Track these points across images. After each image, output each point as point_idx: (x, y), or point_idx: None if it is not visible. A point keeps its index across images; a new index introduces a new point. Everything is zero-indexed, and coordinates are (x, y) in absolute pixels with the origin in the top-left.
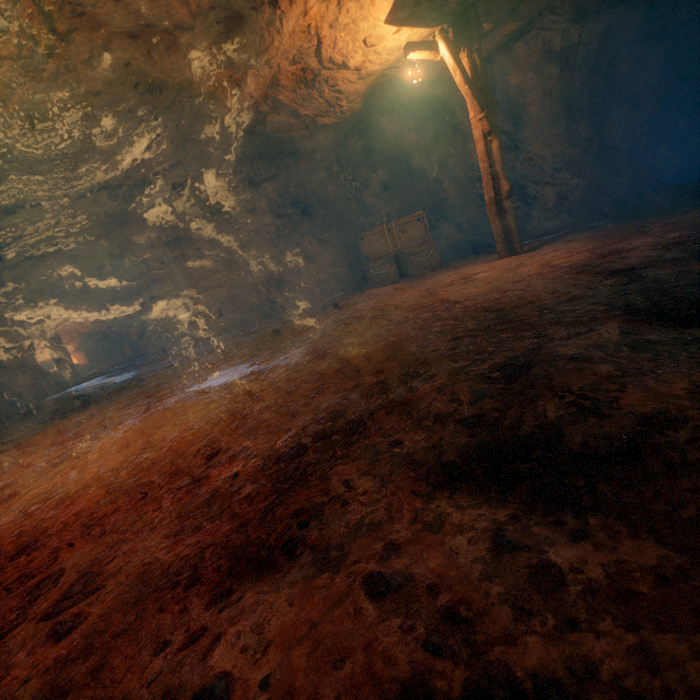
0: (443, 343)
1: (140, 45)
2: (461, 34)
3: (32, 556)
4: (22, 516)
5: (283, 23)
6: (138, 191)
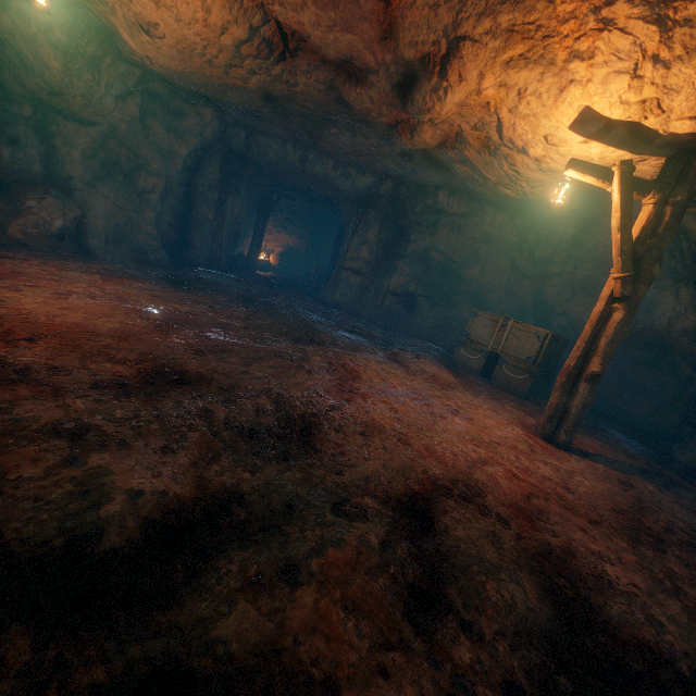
0: (198, 406)
1: (341, 72)
2: (665, 176)
3: None
4: None
5: (448, 94)
6: (354, 171)
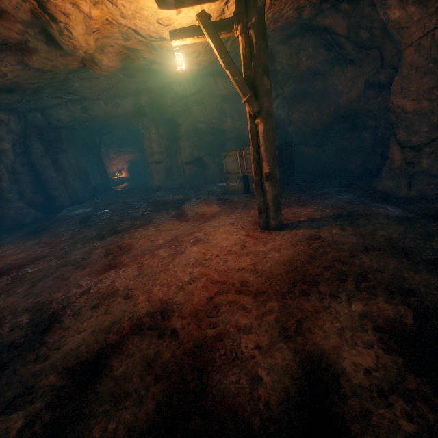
0: None
1: (15, 52)
2: (236, 8)
3: None
4: None
5: (71, 30)
6: (119, 100)
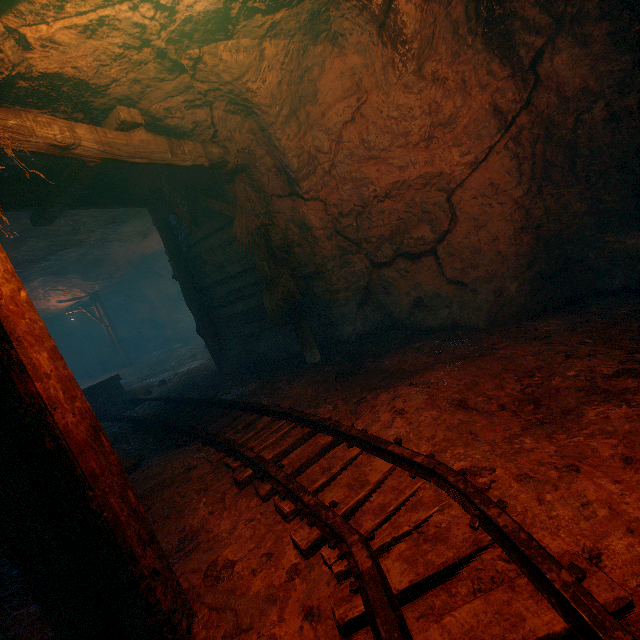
0: None
1: None
2: (92, 301)
3: None
4: None
5: None
6: None
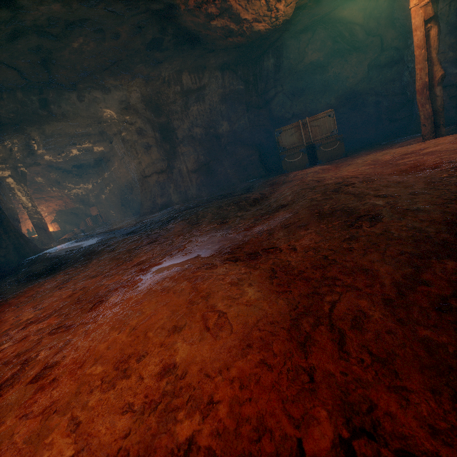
0: None
1: None
2: None
3: None
4: None
5: None
6: (100, 94)
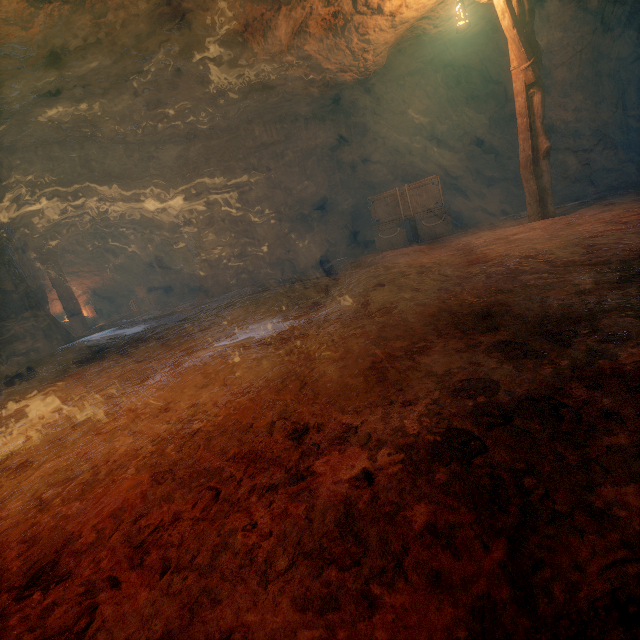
0: (570, 297)
1: None
2: None
3: (50, 595)
4: (35, 505)
5: None
6: (153, 148)
